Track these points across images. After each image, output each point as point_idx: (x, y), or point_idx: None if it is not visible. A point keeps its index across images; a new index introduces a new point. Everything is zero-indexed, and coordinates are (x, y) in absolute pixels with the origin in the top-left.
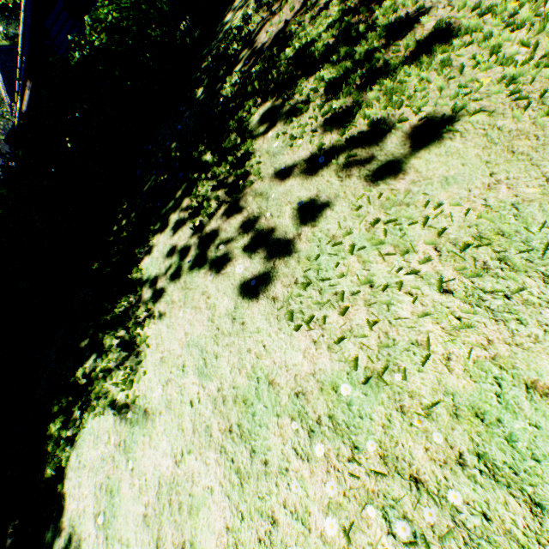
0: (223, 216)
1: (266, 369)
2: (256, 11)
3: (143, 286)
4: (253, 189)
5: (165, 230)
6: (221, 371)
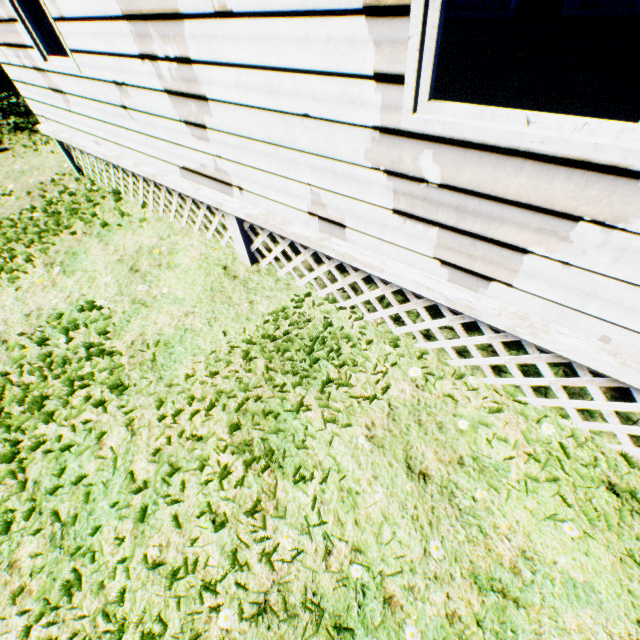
0: None
1: None
2: None
3: None
4: None
5: None
6: None
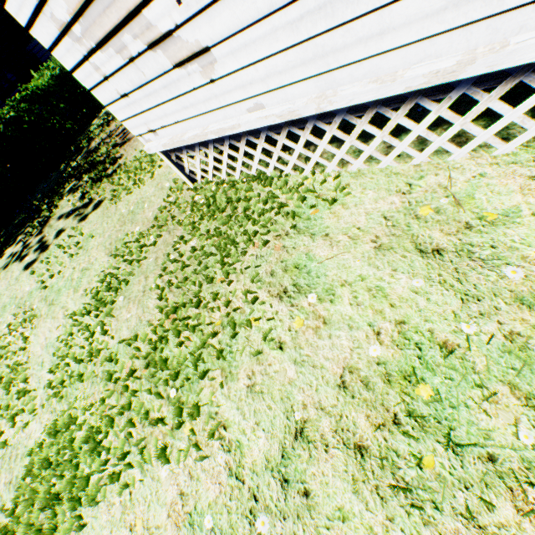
0: (36, 236)
1: (18, 293)
2: (100, 126)
3: None
4: (50, 223)
5: (14, 245)
6: (3, 300)
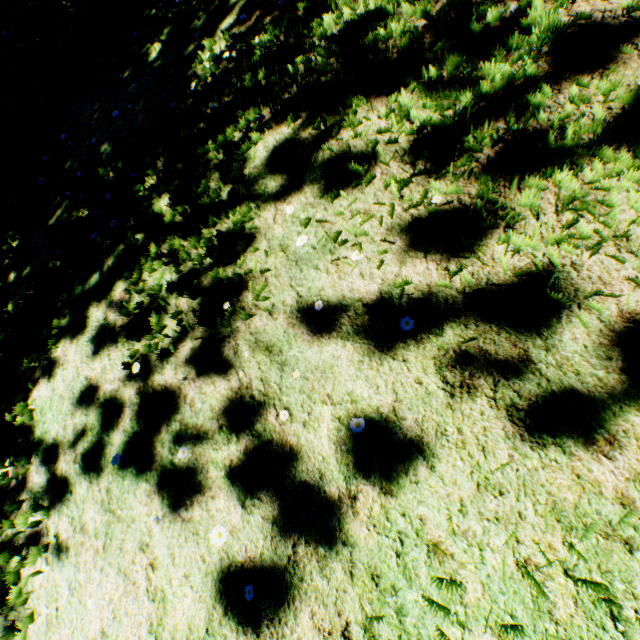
0: (189, 365)
1: None
2: None
3: (33, 450)
4: (252, 326)
5: (78, 336)
6: None
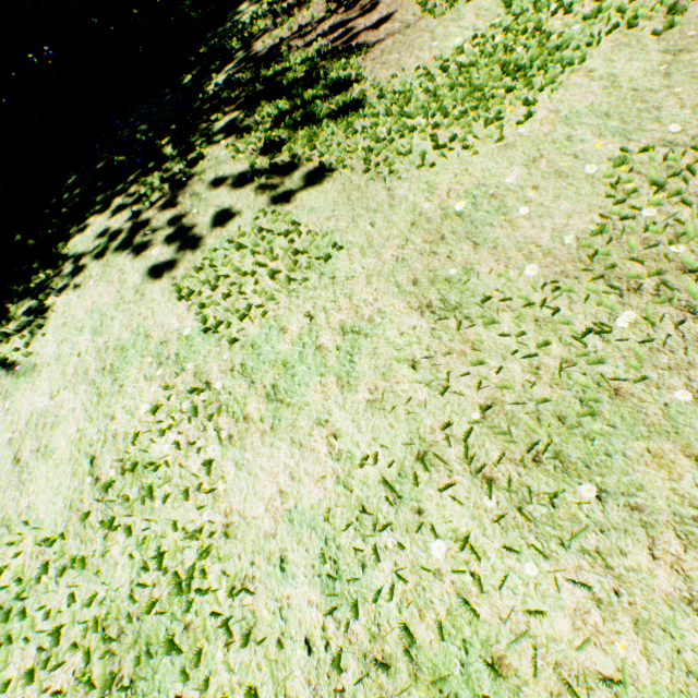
0: (161, 207)
1: (148, 327)
2: (265, 15)
3: (67, 261)
4: (194, 188)
5: (106, 211)
6: (113, 330)
